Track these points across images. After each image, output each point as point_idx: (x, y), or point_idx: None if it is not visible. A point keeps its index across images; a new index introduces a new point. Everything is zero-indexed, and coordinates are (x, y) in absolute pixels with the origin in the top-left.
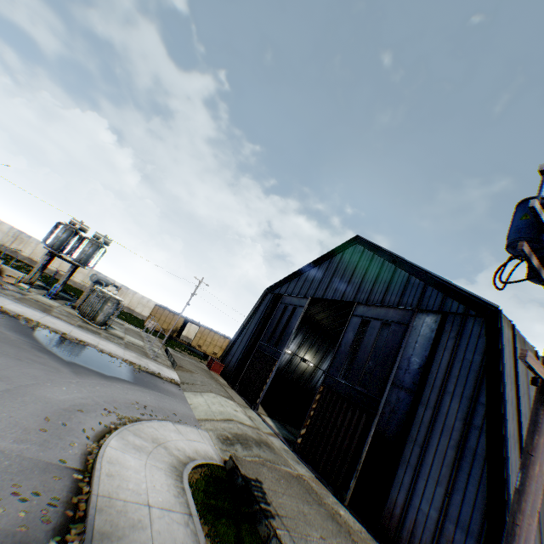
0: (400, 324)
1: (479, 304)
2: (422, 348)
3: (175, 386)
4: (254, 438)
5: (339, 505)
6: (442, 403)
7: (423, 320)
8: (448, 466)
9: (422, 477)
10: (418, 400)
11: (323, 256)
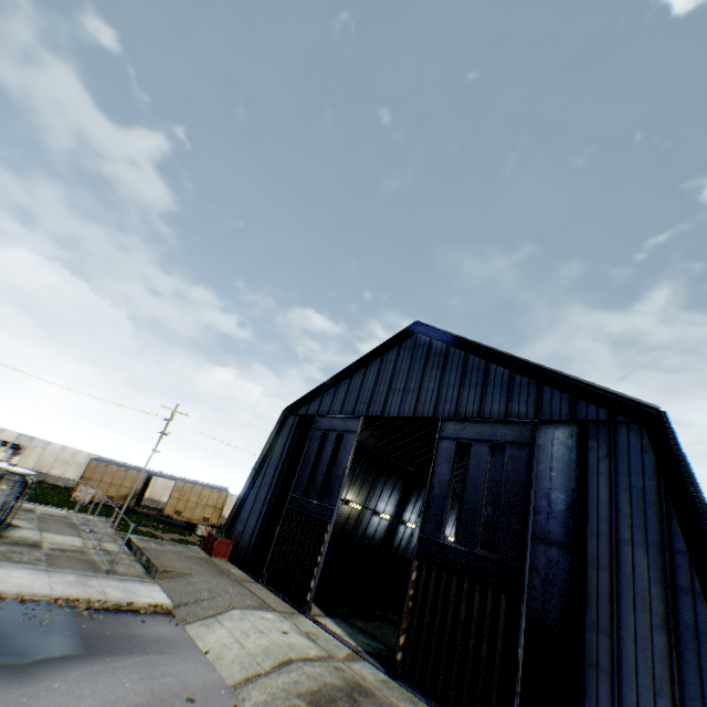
0: (520, 444)
1: (627, 406)
2: (563, 478)
3: (166, 618)
4: (339, 685)
5: None
6: (620, 558)
7: (552, 436)
8: (662, 660)
9: (626, 686)
10: (584, 560)
11: (369, 354)
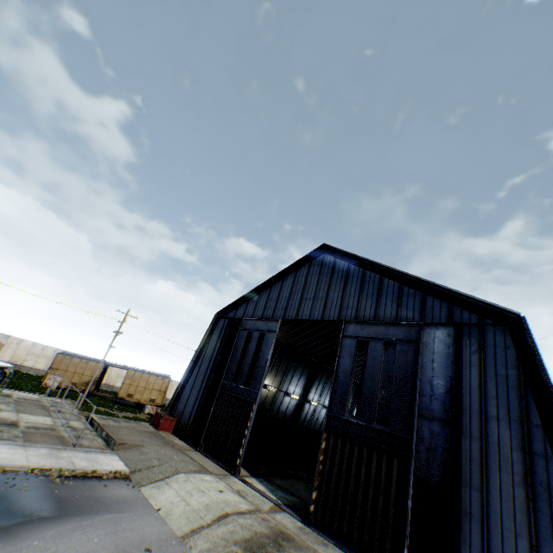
0: (408, 342)
1: (493, 312)
2: (442, 368)
3: (124, 482)
4: (267, 533)
5: None
6: (488, 431)
7: (434, 335)
8: (522, 509)
9: (493, 530)
10: (460, 432)
11: (285, 269)
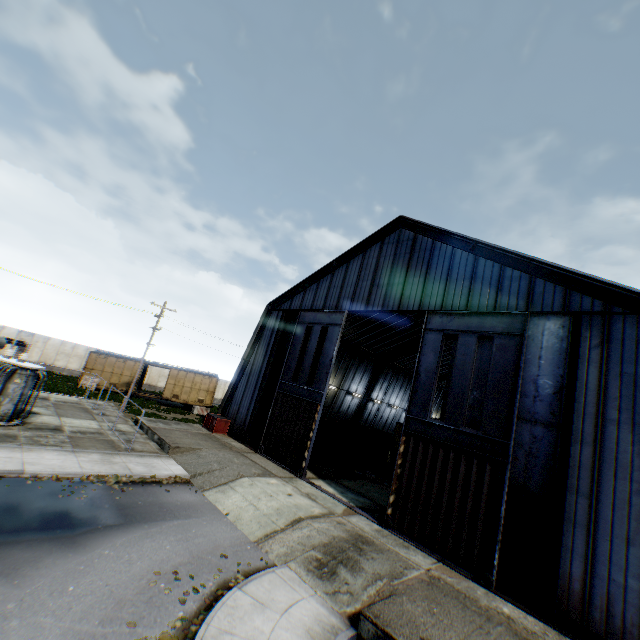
0: (509, 335)
1: (625, 297)
2: (551, 366)
3: (186, 487)
4: (345, 538)
5: (492, 597)
6: (605, 436)
7: (543, 327)
8: (638, 518)
9: (601, 537)
10: (569, 437)
11: (351, 250)
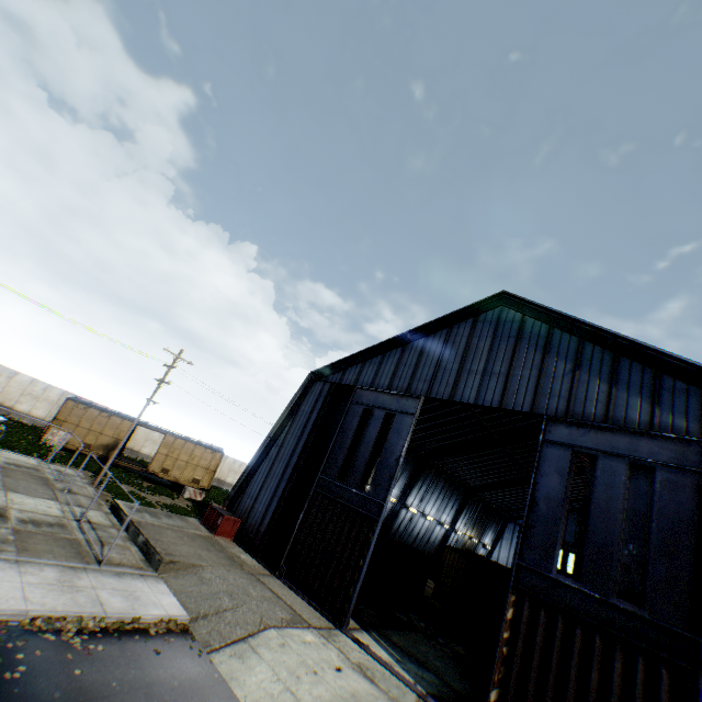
0: (680, 469)
1: None
2: None
3: (185, 643)
4: None
5: None
6: None
7: None
8: None
9: None
10: None
11: (432, 322)
